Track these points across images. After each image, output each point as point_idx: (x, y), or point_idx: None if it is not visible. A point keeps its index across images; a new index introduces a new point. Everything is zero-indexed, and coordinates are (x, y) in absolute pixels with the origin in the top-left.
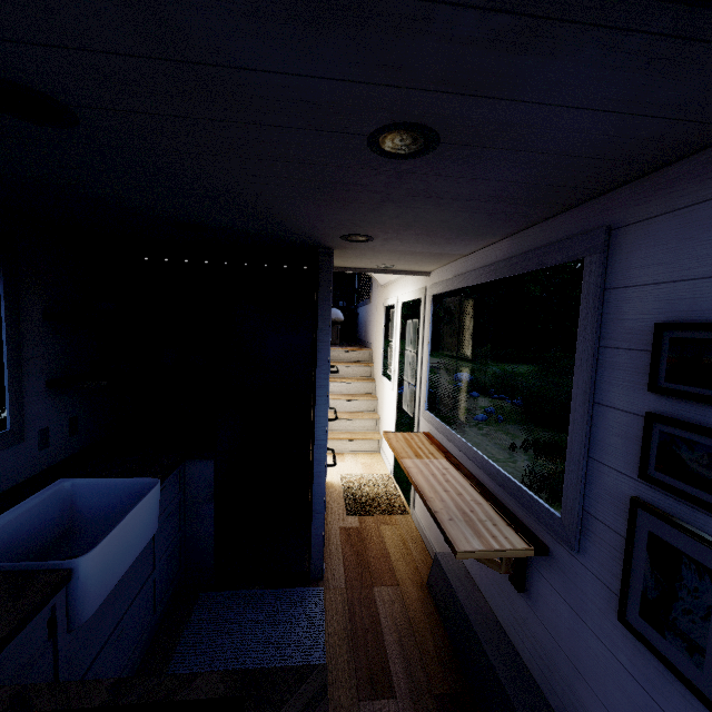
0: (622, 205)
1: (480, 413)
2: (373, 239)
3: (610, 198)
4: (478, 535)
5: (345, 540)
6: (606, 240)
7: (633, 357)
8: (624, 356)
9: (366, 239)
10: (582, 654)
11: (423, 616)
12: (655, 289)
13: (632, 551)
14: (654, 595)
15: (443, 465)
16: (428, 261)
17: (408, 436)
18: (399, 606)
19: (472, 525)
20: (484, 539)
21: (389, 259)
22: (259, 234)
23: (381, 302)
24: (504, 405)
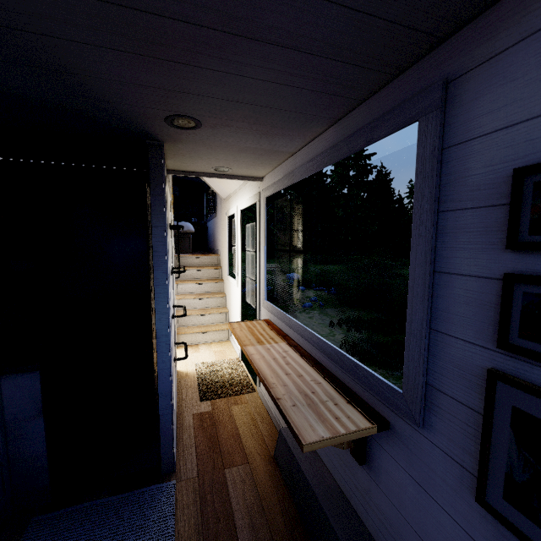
0: (461, 51)
1: (306, 301)
2: (201, 125)
3: (445, 49)
4: (322, 419)
5: (198, 426)
6: (444, 95)
7: (482, 215)
8: (470, 216)
9: (194, 125)
10: (432, 530)
11: (272, 491)
12: (509, 133)
13: (491, 428)
14: (523, 478)
15: (283, 348)
16: (260, 163)
17: (251, 325)
18: (250, 485)
19: (315, 408)
20: (328, 422)
21: (224, 159)
22: (66, 110)
23: (224, 213)
24: (323, 294)
